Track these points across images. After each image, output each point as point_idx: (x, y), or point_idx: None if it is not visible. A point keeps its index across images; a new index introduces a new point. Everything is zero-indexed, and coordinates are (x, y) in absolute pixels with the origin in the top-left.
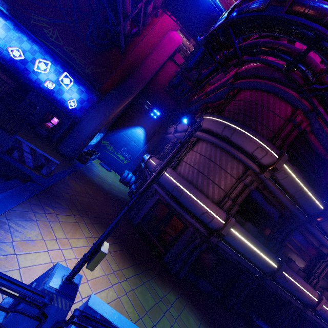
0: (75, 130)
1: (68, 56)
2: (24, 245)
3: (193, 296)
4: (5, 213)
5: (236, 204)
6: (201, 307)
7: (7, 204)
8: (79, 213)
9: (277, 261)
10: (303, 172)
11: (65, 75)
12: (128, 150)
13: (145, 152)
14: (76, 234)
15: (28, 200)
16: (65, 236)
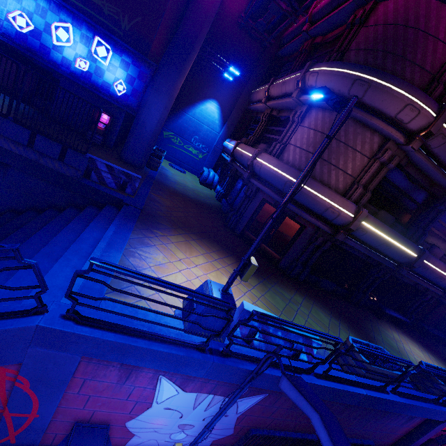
0: (135, 128)
1: (89, 5)
2: (160, 269)
3: (318, 295)
4: (128, 243)
5: (367, 191)
6: (328, 304)
7: (124, 234)
8: (184, 231)
9: (417, 250)
10: None
11: (97, 42)
12: (201, 139)
13: (224, 138)
14: (193, 253)
15: (136, 226)
16: (185, 256)
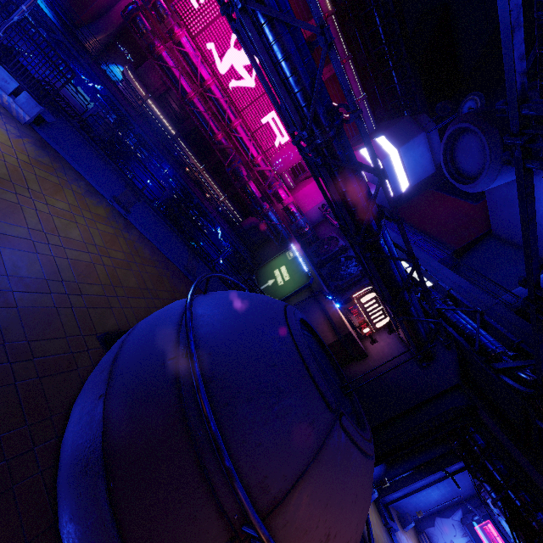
0: None
1: None
2: None
3: None
4: None
5: None
6: None
7: None
8: None
9: None
10: (176, 116)
11: None
12: None
13: None
14: None
15: None
16: None
